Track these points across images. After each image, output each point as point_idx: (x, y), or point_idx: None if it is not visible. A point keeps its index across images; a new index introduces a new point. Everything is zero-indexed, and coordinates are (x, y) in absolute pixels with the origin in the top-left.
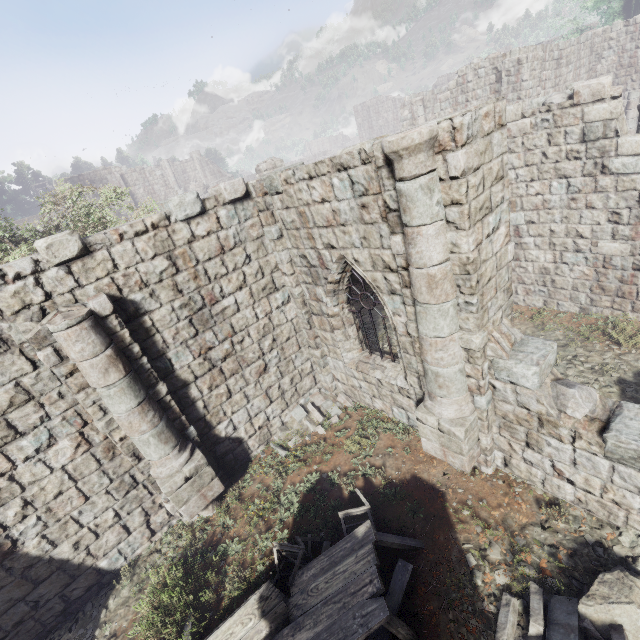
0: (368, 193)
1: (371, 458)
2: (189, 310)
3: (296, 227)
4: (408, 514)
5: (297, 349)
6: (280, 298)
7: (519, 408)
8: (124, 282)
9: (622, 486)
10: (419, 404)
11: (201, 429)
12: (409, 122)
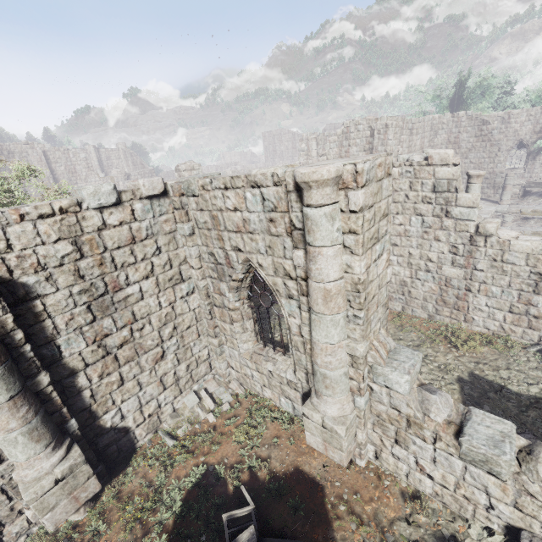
0: (277, 210)
1: (258, 449)
2: (89, 296)
3: (208, 228)
4: (290, 511)
5: (196, 337)
6: (185, 289)
7: (391, 409)
8: (17, 263)
9: (472, 484)
10: (305, 397)
11: (84, 420)
12: (305, 152)
